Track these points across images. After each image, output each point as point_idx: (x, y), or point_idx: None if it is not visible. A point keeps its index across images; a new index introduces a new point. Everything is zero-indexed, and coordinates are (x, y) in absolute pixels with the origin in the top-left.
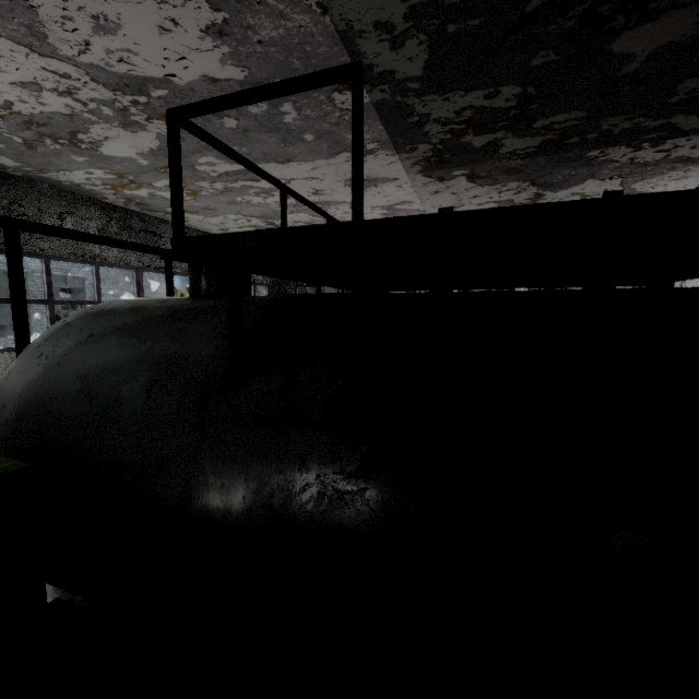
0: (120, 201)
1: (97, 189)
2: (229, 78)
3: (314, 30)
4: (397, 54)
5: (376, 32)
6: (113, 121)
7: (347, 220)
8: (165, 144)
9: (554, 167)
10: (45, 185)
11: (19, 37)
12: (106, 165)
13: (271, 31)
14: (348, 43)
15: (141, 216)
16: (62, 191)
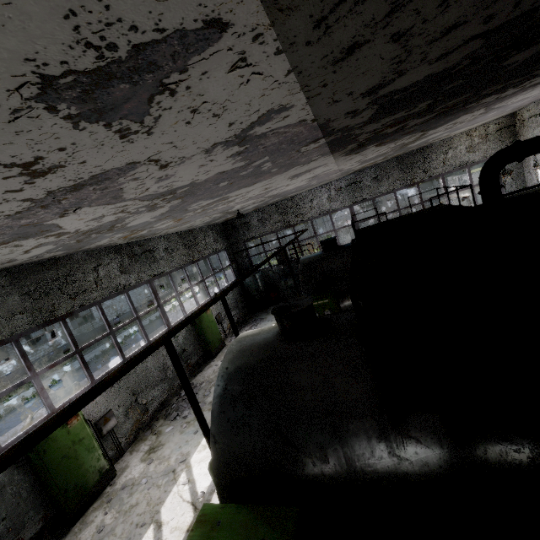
0: (125, 241)
1: (113, 242)
2: (234, 167)
3: (303, 130)
4: (354, 118)
5: (344, 116)
6: (143, 212)
7: (281, 192)
8: (172, 208)
9: (440, 120)
10: (78, 253)
11: (103, 203)
12: (126, 230)
13: (274, 140)
14: (323, 126)
15: (138, 243)
16: (89, 252)
